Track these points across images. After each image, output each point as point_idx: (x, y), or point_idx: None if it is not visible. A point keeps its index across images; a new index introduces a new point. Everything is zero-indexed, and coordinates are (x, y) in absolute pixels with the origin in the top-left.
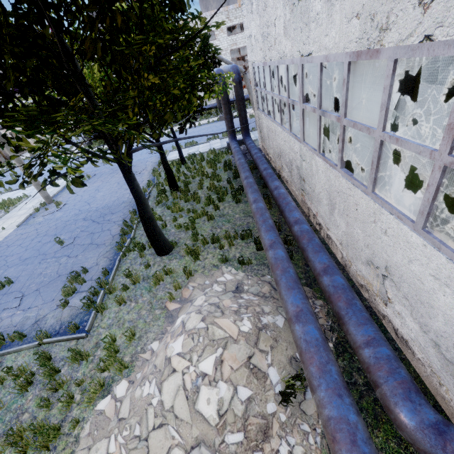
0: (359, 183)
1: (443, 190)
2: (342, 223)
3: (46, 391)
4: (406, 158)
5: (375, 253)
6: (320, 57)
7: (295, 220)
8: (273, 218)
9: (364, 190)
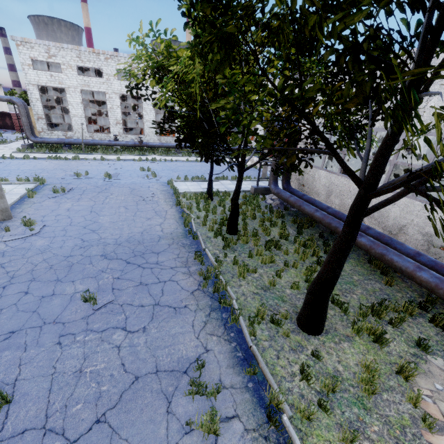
0: None
1: None
2: None
3: None
4: None
5: None
6: None
7: None
8: (402, 284)
9: None
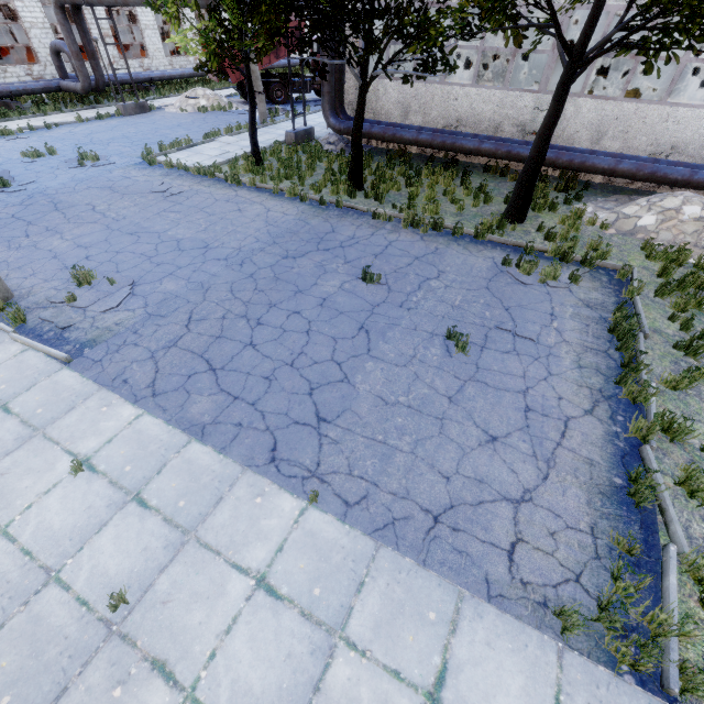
0: (651, 100)
1: (675, 100)
2: (615, 144)
3: (697, 297)
4: (646, 89)
5: (661, 144)
6: (618, 6)
7: (591, 151)
8: None
9: (656, 104)
